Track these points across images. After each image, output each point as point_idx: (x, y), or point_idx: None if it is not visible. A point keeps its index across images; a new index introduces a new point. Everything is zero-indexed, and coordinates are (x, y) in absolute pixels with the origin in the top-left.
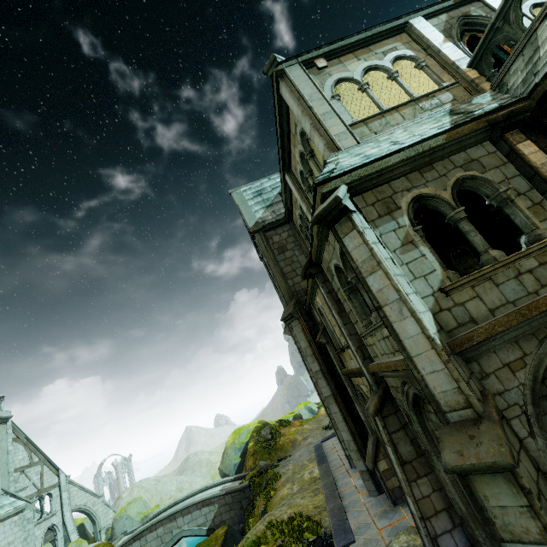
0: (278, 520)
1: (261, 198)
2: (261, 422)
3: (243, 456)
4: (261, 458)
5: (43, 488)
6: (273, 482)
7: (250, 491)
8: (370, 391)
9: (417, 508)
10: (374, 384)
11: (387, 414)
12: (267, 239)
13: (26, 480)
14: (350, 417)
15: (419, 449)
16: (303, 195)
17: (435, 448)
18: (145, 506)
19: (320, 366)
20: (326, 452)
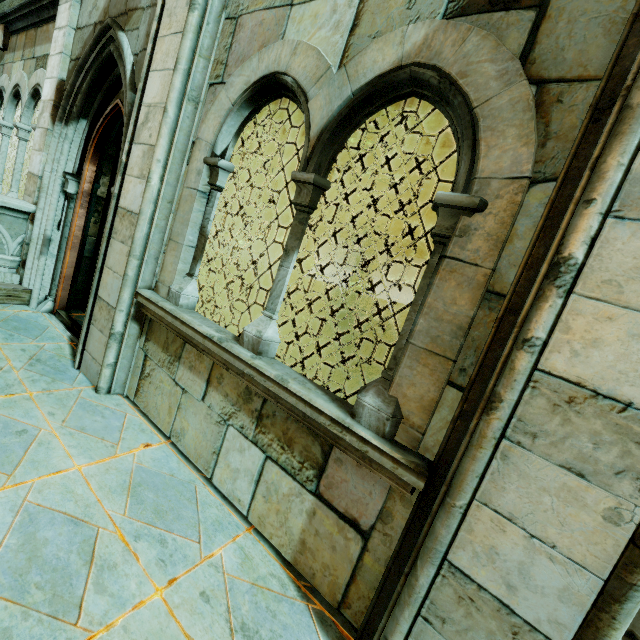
0: None
1: None
2: None
3: None
4: None
5: None
6: None
7: None
8: None
9: None
10: None
11: None
12: None
13: None
14: None
15: None
16: None
17: None
18: None
19: None
20: None
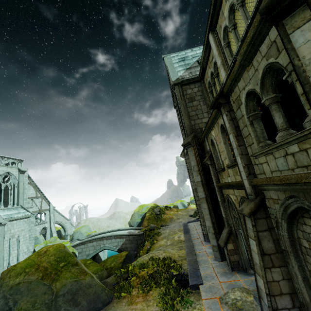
0: (156, 257)
1: (184, 63)
2: (155, 204)
3: (142, 219)
4: (151, 222)
5: (41, 209)
6: (157, 236)
7: (143, 237)
8: (240, 200)
9: (267, 287)
10: (253, 194)
11: (258, 218)
12: (183, 91)
13: (34, 204)
14: (214, 213)
15: (278, 248)
16: (221, 50)
17: (295, 251)
18: (89, 230)
19: (201, 179)
20: (189, 228)
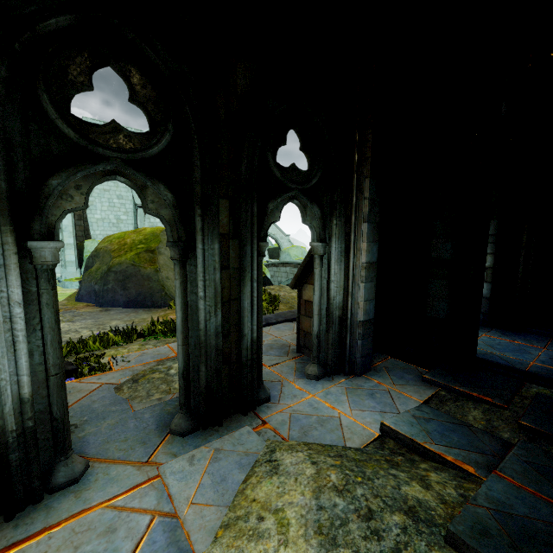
0: (272, 291)
1: None
2: None
3: None
4: None
5: None
6: None
7: None
8: None
9: None
10: None
11: None
12: None
13: None
14: None
15: None
16: None
17: None
18: (302, 254)
19: None
20: None
